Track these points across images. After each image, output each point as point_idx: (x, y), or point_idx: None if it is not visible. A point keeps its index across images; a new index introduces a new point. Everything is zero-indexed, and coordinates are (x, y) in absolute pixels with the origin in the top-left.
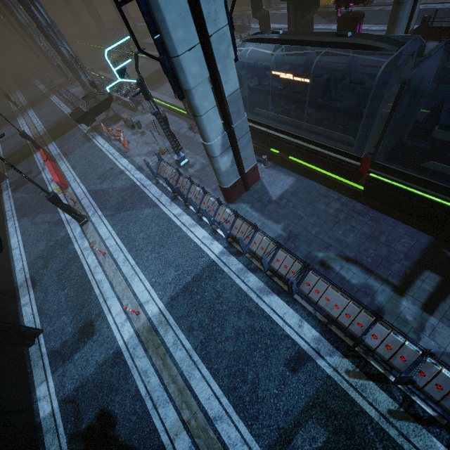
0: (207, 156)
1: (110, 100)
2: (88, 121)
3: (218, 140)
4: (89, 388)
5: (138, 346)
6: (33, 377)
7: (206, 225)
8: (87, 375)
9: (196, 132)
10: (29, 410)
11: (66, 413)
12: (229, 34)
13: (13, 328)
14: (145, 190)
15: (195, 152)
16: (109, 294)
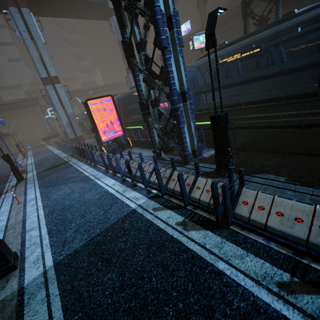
0: None
1: (58, 134)
2: (47, 140)
3: (66, 123)
4: None
5: None
6: None
7: (61, 150)
8: None
9: None
10: None
11: None
12: (68, 103)
13: None
14: (51, 149)
15: None
16: None
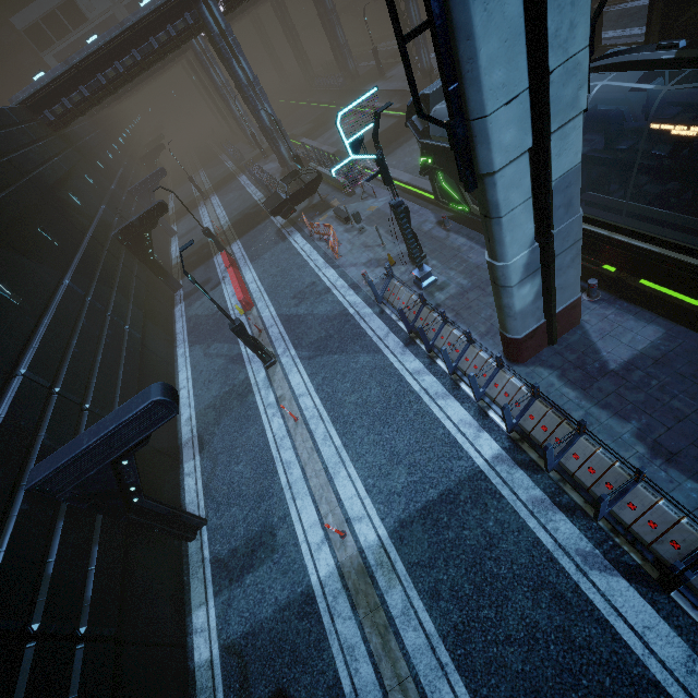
0: (469, 272)
1: (318, 180)
2: (286, 212)
3: (520, 259)
4: (263, 642)
5: (340, 594)
6: (190, 592)
7: (467, 399)
8: (261, 618)
9: (450, 230)
10: (182, 645)
11: (228, 672)
12: (586, 64)
13: (174, 513)
14: (361, 323)
15: (447, 265)
16: (300, 488)
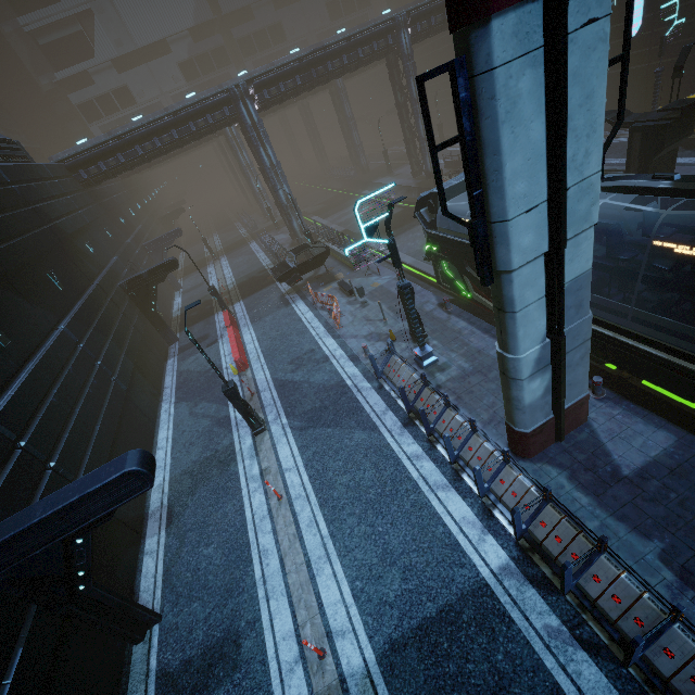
0: (470, 356)
1: (326, 254)
2: (292, 279)
3: (532, 353)
4: None
5: None
6: None
7: (469, 493)
8: None
9: (451, 312)
10: None
11: None
12: (598, 186)
13: (124, 605)
14: (358, 397)
15: (448, 346)
16: (276, 584)
